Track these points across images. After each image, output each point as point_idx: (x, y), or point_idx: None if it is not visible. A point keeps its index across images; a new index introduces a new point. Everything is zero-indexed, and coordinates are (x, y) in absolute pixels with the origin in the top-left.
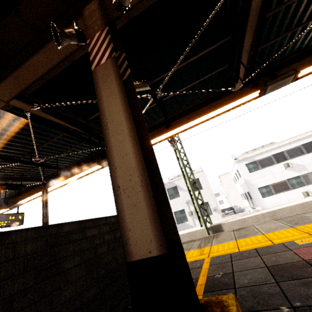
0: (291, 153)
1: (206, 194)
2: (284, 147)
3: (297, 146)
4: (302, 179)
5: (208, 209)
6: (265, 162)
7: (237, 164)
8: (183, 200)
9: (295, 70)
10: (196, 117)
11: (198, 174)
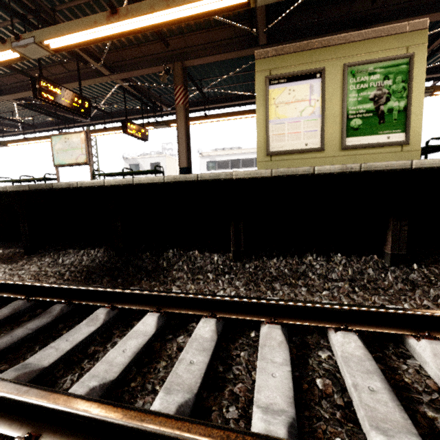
0: (244, 163)
1: None
2: (243, 156)
3: (251, 159)
4: None
5: None
6: (222, 165)
7: (200, 159)
8: None
9: None
10: (38, 139)
11: (161, 159)
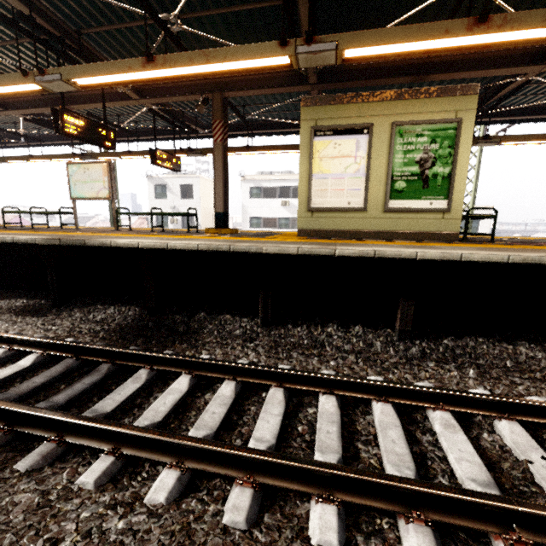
0: (296, 192)
1: (195, 207)
2: (294, 183)
3: None
4: (291, 222)
5: (192, 223)
6: (269, 192)
7: (242, 184)
8: (169, 205)
9: (91, 157)
10: (46, 158)
11: (193, 180)
